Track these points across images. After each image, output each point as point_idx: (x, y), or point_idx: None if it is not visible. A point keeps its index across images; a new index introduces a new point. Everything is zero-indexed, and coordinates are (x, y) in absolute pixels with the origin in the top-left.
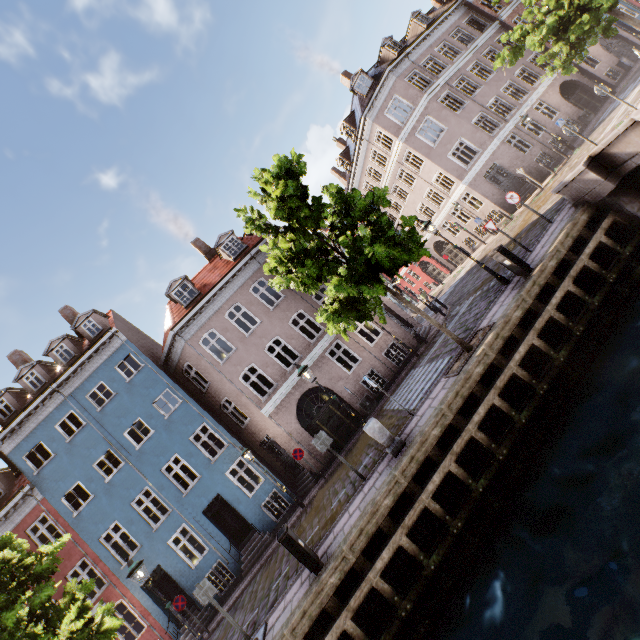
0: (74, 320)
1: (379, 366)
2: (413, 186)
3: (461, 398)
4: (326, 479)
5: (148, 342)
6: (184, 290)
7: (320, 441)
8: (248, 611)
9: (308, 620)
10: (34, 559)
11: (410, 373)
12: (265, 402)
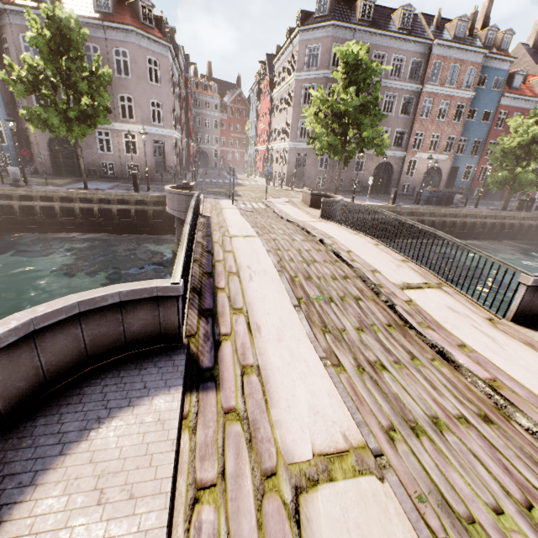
0: None
1: (118, 166)
2: (284, 111)
3: (46, 194)
4: (32, 176)
5: None
6: None
7: None
8: None
9: None
10: None
11: (118, 183)
12: None
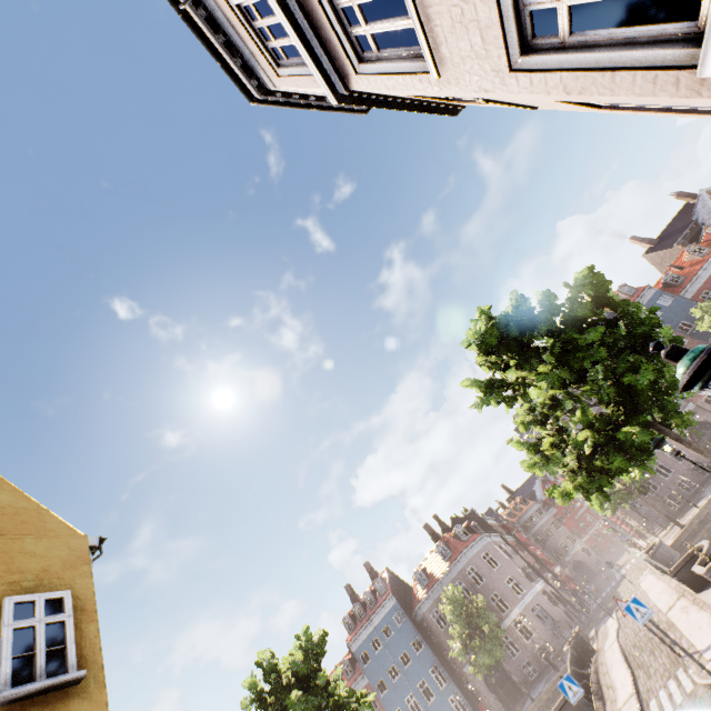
0: (370, 571)
1: (532, 659)
2: None
3: None
4: None
5: (405, 591)
6: (421, 577)
7: None
8: None
9: None
10: None
11: (544, 676)
12: (465, 663)
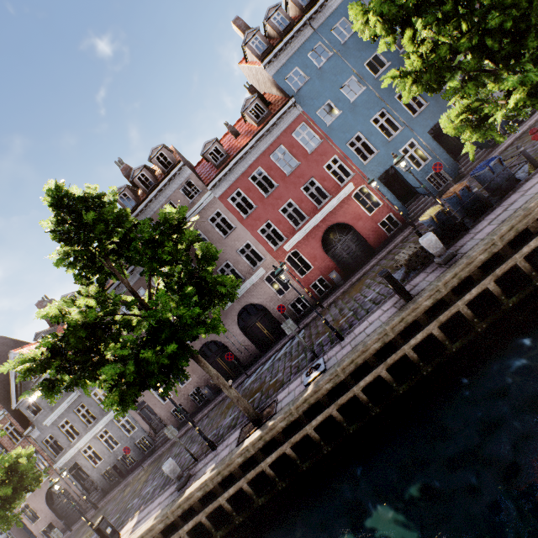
0: None
1: None
2: None
3: None
4: None
5: None
6: None
7: None
8: None
9: None
10: None
11: None
12: None
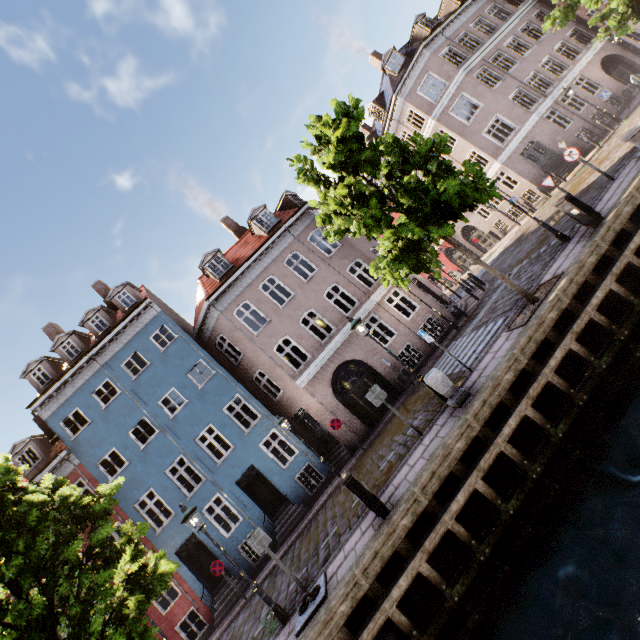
0: (107, 294)
1: (416, 340)
2: None
3: (534, 343)
4: (364, 450)
5: (178, 318)
6: (217, 263)
7: (375, 395)
8: (293, 572)
9: (380, 561)
10: (90, 500)
11: (451, 345)
12: (300, 374)
